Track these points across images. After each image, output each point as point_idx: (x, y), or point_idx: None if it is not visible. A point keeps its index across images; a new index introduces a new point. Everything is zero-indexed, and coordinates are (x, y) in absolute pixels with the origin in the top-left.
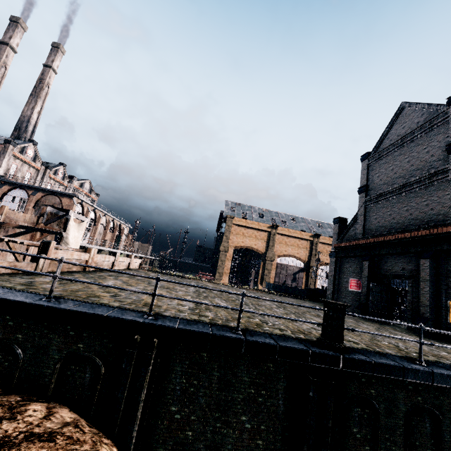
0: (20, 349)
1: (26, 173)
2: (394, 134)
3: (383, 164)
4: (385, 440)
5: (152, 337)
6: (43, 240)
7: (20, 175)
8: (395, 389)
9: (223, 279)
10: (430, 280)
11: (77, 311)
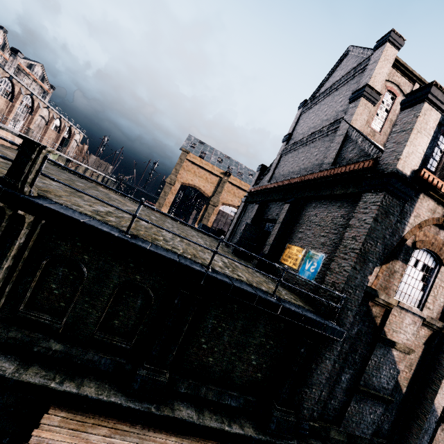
0: None
1: None
2: (330, 82)
3: (310, 113)
4: (83, 301)
5: None
6: None
7: None
8: (114, 262)
9: (162, 210)
10: (283, 222)
11: None
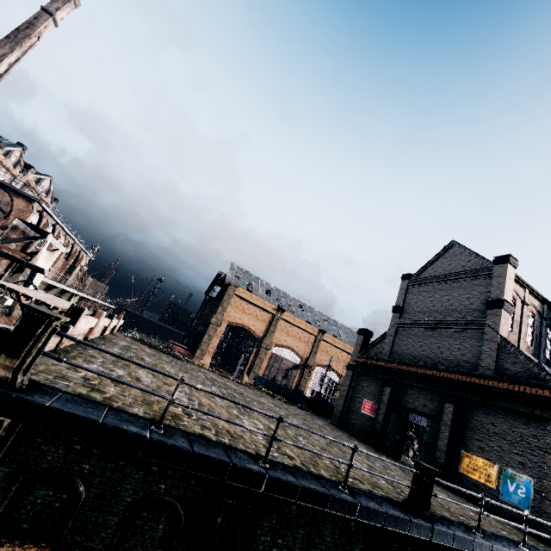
0: (82, 485)
1: None
2: (439, 266)
3: (423, 292)
4: None
5: (277, 495)
6: (73, 304)
7: None
8: None
9: (205, 359)
10: (451, 425)
11: (204, 454)
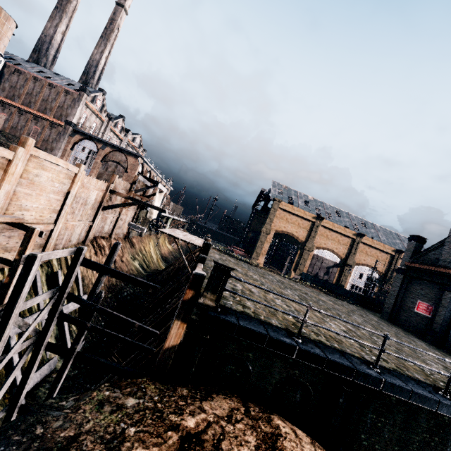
0: (250, 365)
1: (93, 123)
2: None
3: None
4: None
5: (392, 394)
6: (204, 241)
7: (88, 125)
8: None
9: (259, 259)
10: None
11: (336, 360)
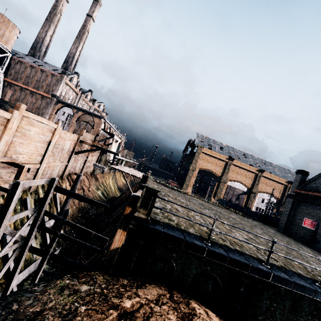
0: (174, 263)
1: (70, 96)
2: None
3: None
4: None
5: (279, 284)
6: (143, 174)
7: (67, 97)
8: None
9: (188, 189)
10: None
11: (235, 259)
